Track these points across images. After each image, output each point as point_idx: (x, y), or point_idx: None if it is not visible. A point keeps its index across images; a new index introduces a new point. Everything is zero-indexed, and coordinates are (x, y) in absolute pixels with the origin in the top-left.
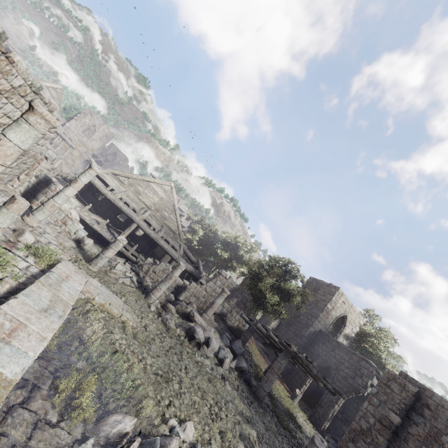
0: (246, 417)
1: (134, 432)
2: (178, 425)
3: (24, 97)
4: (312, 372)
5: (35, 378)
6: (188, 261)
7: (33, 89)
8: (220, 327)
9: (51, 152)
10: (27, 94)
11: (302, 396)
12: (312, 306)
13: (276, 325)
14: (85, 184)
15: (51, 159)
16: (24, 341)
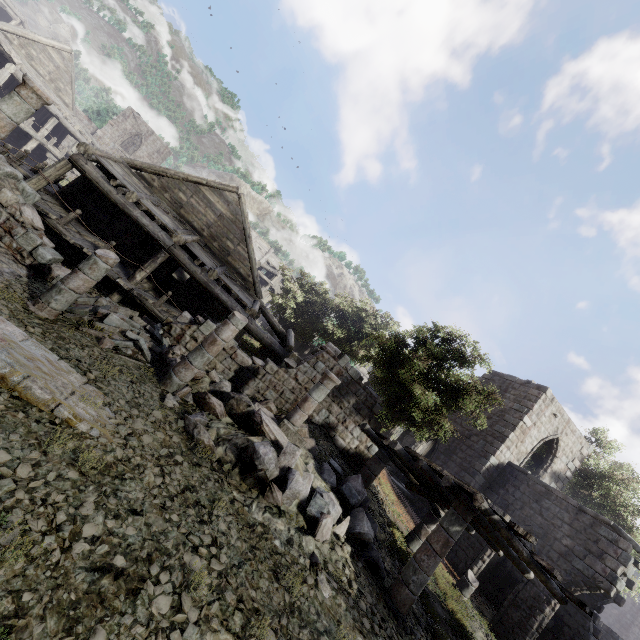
0: None
1: None
2: None
3: None
4: (519, 555)
5: None
6: (274, 336)
7: None
8: (321, 449)
9: None
10: None
11: None
12: (494, 420)
13: (425, 450)
14: (77, 181)
15: None
16: None
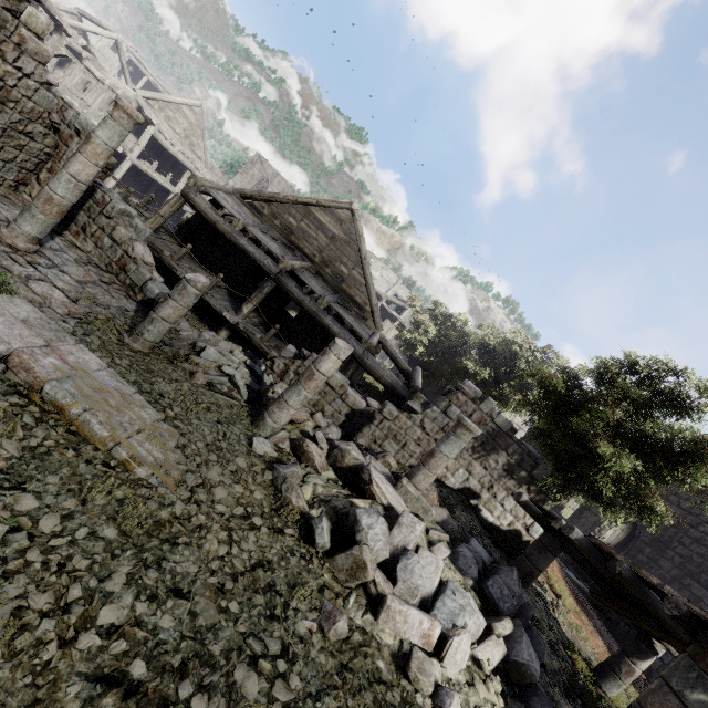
0: None
1: None
2: None
3: None
4: None
5: None
6: (400, 376)
7: None
8: (457, 524)
9: (84, 118)
10: None
11: None
12: None
13: (618, 536)
14: (192, 218)
15: (85, 134)
16: None
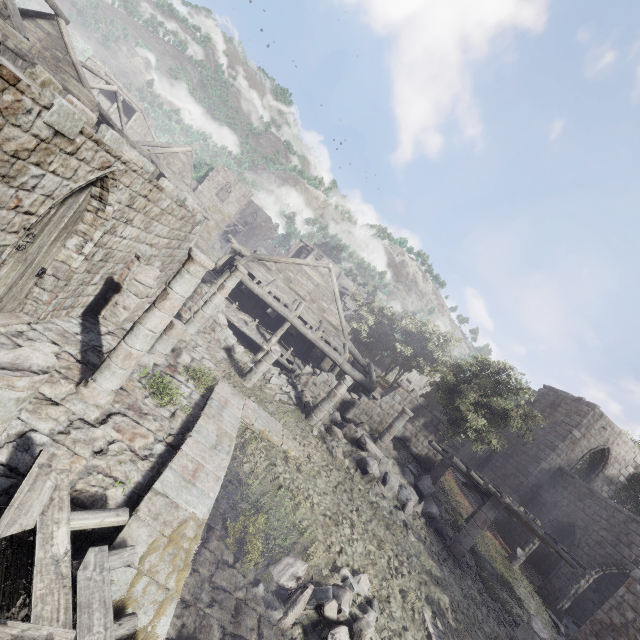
0: (435, 577)
1: (306, 576)
2: (351, 576)
3: (171, 213)
4: (536, 533)
5: (215, 514)
6: (356, 362)
7: (179, 204)
8: (402, 457)
9: None
10: (173, 209)
11: (527, 557)
12: (546, 431)
13: (487, 452)
14: None
15: None
16: (204, 481)
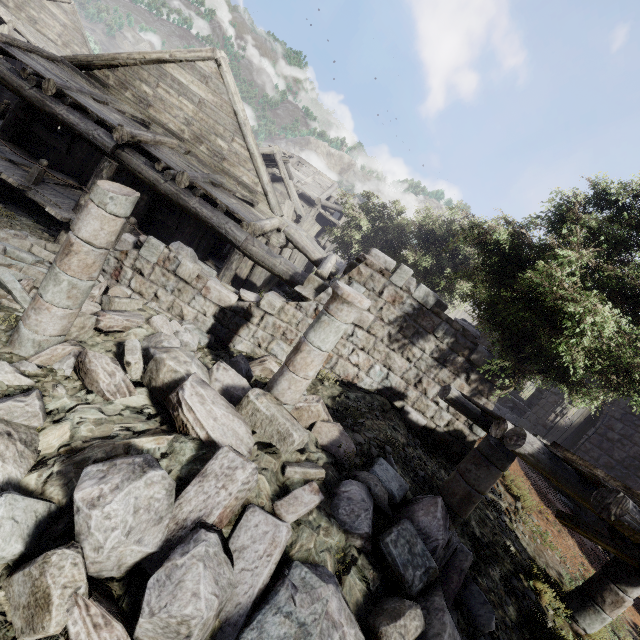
0: None
1: None
2: None
3: None
4: None
5: None
6: None
7: None
8: (360, 441)
9: None
10: None
11: None
12: None
13: (582, 414)
14: (17, 102)
15: None
16: None
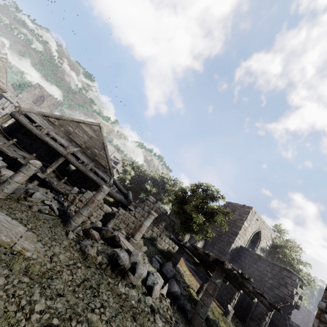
0: None
1: None
2: None
3: None
4: (248, 289)
5: None
6: (121, 195)
7: None
8: (150, 251)
9: None
10: None
11: None
12: (231, 226)
13: (201, 245)
14: (13, 124)
15: None
16: None
